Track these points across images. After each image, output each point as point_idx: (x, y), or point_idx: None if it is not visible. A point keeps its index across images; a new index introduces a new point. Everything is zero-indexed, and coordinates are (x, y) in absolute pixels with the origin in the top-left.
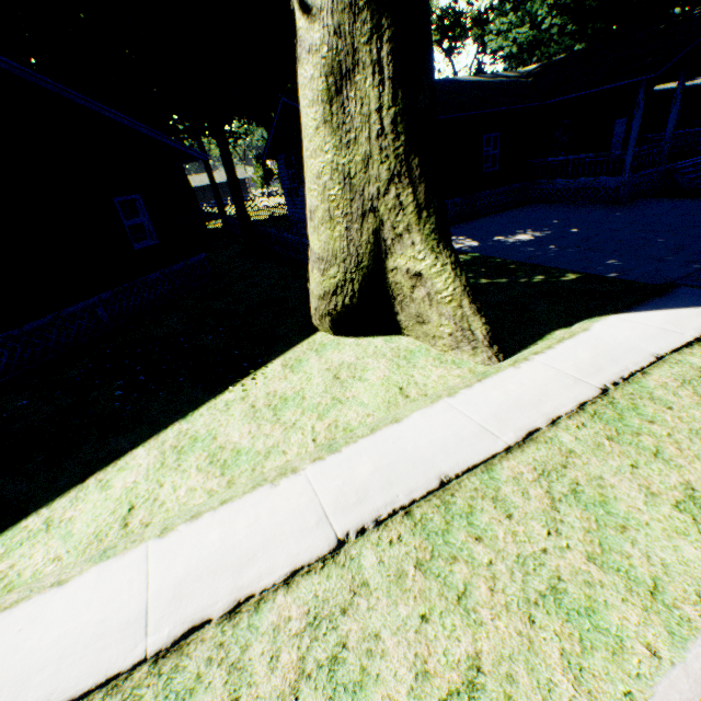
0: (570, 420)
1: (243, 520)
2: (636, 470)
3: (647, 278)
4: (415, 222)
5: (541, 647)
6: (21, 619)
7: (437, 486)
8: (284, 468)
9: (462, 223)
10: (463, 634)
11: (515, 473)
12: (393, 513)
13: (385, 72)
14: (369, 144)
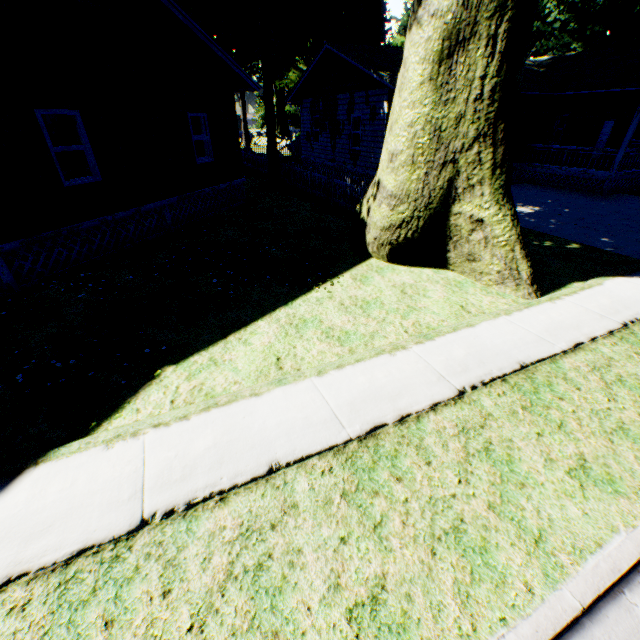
0: (604, 340)
1: (379, 373)
2: None
3: (638, 256)
4: (488, 177)
5: (621, 454)
6: (239, 412)
7: (519, 368)
8: (394, 345)
9: None
10: (568, 444)
11: (574, 366)
12: (493, 379)
13: (497, 47)
14: (465, 105)
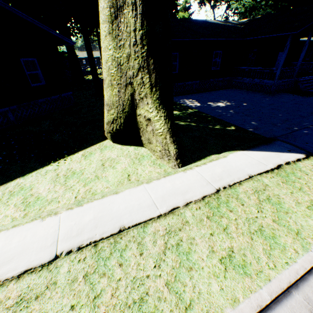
0: (195, 204)
1: (18, 238)
2: (212, 237)
3: (265, 134)
4: (149, 93)
5: None
6: None
7: (117, 232)
8: (52, 211)
9: (198, 93)
10: None
11: (156, 230)
12: (89, 244)
13: (138, 10)
14: (130, 48)
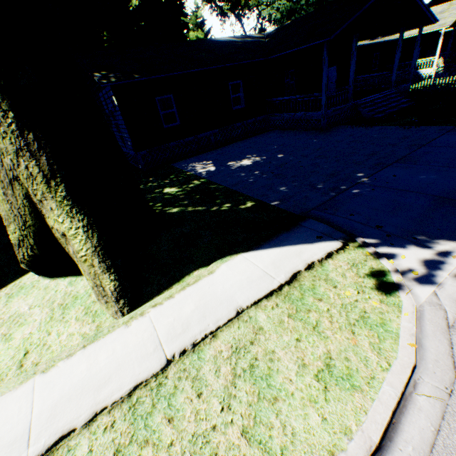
0: (108, 415)
1: None
2: None
3: (295, 207)
4: (47, 191)
5: None
6: None
7: None
8: None
9: (219, 148)
10: None
11: None
12: None
13: None
14: None
